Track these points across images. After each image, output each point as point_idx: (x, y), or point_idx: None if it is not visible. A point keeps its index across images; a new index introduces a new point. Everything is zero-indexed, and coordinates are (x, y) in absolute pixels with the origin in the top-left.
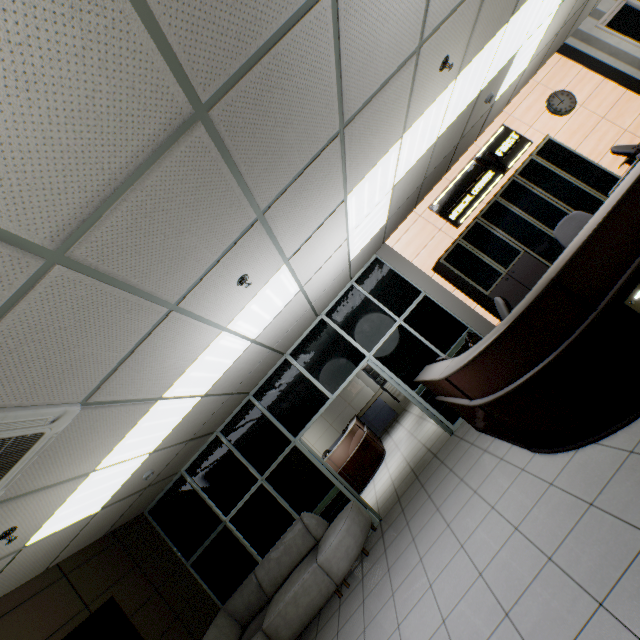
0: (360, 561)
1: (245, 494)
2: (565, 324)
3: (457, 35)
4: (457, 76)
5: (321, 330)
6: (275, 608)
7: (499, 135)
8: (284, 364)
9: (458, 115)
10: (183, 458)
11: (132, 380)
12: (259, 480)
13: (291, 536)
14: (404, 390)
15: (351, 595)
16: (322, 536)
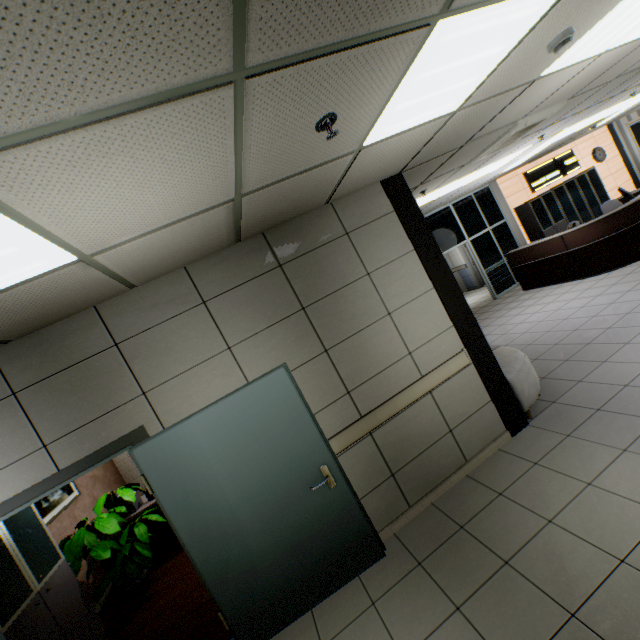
0: None
1: None
2: (636, 218)
3: None
4: (619, 103)
5: (446, 213)
6: None
7: (568, 154)
8: None
9: (588, 125)
10: None
11: (504, 150)
12: None
13: None
14: (479, 267)
15: None
16: None
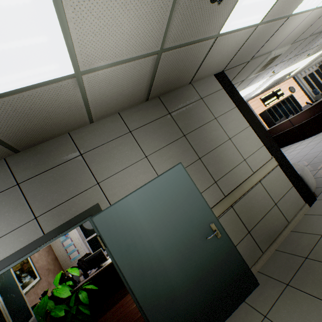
0: None
1: None
2: None
3: (313, 50)
4: (301, 61)
5: None
6: None
7: (278, 89)
8: None
9: (287, 73)
10: None
11: (259, 76)
12: None
13: None
14: None
15: None
16: None
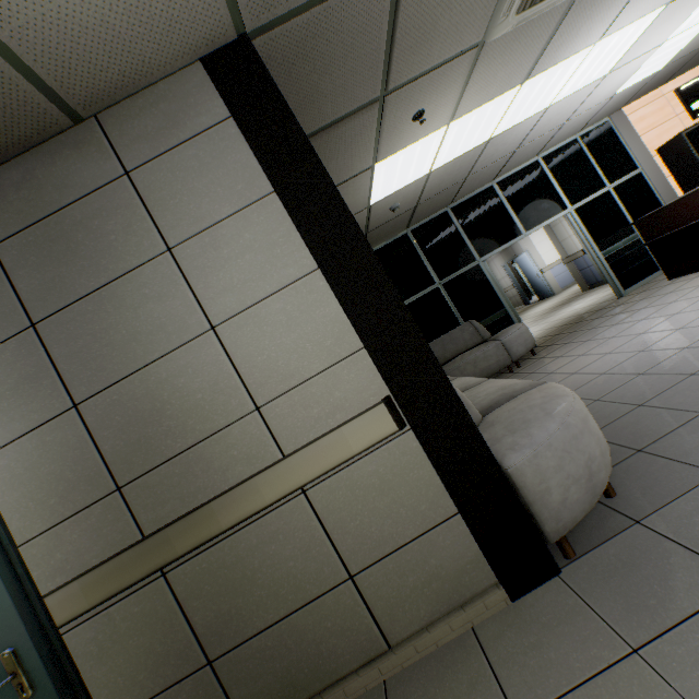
0: (524, 360)
1: (420, 292)
2: None
3: None
4: None
5: (533, 171)
6: (453, 365)
7: None
8: (488, 191)
9: None
10: (386, 233)
11: (581, 11)
12: (437, 283)
13: (459, 333)
14: (591, 249)
15: (531, 365)
16: (488, 339)
